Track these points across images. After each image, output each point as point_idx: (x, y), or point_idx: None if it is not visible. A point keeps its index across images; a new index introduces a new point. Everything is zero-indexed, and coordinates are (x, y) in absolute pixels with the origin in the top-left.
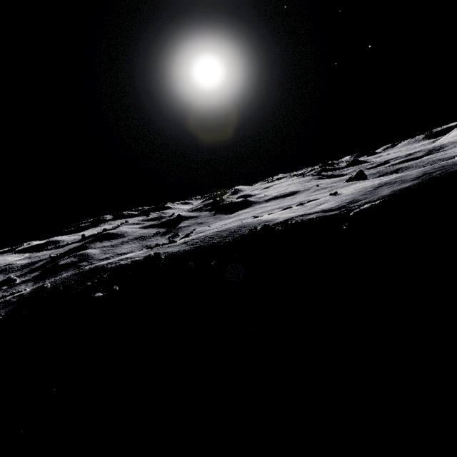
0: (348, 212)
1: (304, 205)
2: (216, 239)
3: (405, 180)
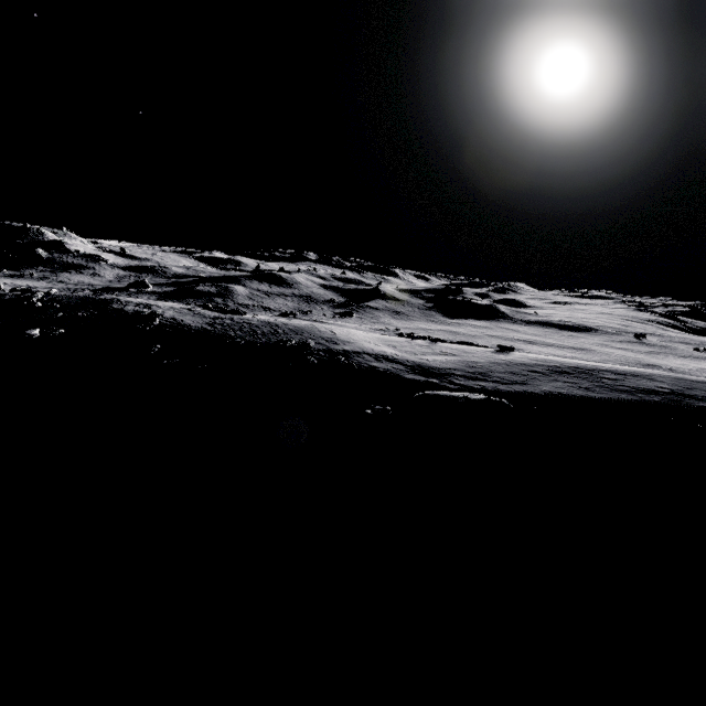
0: (430, 389)
1: (434, 343)
2: (239, 332)
3: (620, 384)
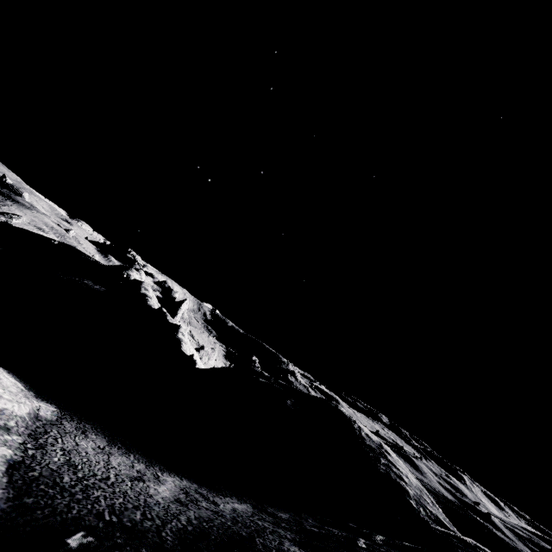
0: None
1: None
2: None
3: None
